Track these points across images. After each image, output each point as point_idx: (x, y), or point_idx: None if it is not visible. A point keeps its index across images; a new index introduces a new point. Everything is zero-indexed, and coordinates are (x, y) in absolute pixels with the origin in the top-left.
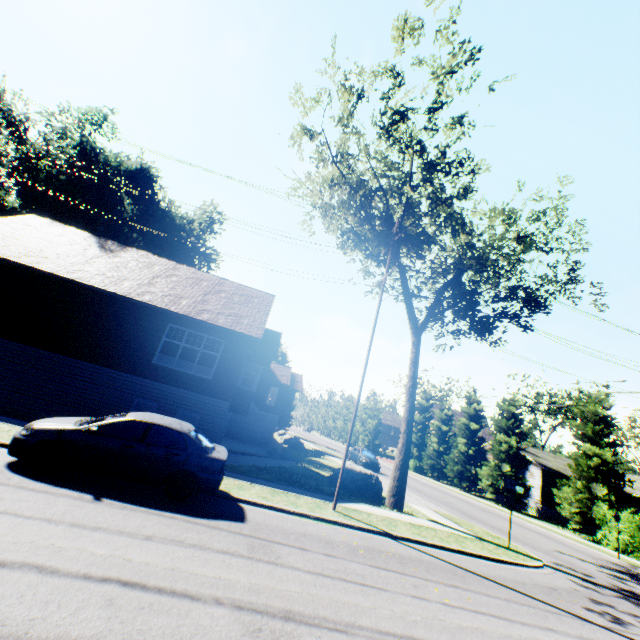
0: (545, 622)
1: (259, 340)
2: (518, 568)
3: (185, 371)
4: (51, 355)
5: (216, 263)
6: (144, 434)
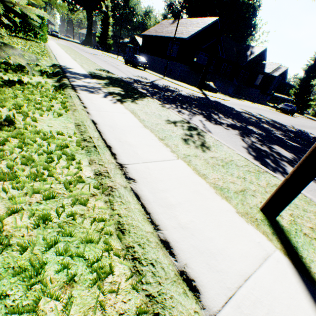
0: (144, 76)
1: (185, 39)
2: (182, 87)
3: (171, 55)
4: (154, 57)
5: (259, 7)
6: (132, 57)
